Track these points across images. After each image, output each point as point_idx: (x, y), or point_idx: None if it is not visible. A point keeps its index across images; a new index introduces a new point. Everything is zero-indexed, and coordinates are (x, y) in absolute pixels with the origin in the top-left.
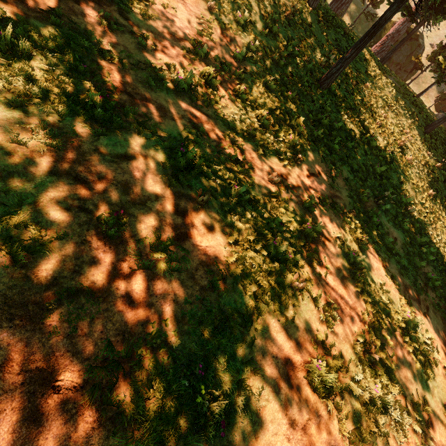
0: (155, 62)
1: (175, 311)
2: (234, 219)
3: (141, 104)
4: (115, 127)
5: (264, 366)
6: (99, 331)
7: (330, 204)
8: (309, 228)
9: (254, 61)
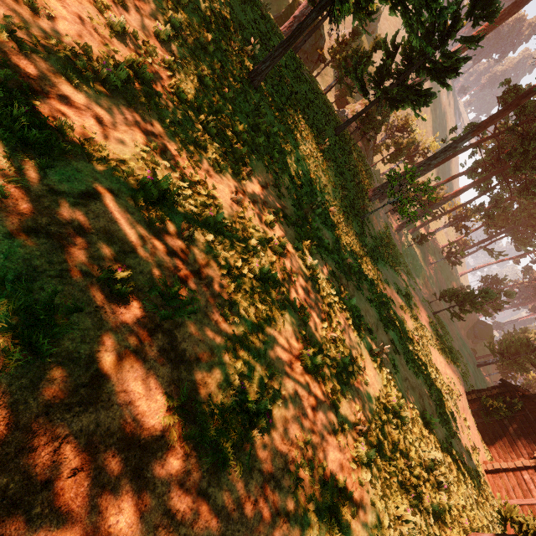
0: (60, 39)
1: (204, 349)
2: (219, 249)
3: (72, 112)
4: (58, 154)
5: (276, 367)
6: (153, 388)
7: (283, 216)
8: (276, 245)
9: (180, 43)
